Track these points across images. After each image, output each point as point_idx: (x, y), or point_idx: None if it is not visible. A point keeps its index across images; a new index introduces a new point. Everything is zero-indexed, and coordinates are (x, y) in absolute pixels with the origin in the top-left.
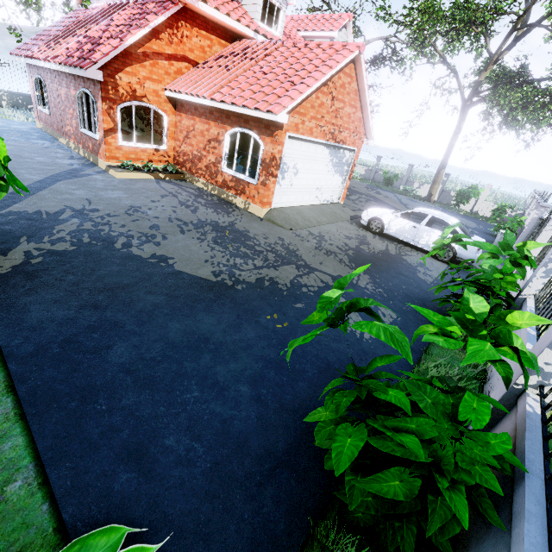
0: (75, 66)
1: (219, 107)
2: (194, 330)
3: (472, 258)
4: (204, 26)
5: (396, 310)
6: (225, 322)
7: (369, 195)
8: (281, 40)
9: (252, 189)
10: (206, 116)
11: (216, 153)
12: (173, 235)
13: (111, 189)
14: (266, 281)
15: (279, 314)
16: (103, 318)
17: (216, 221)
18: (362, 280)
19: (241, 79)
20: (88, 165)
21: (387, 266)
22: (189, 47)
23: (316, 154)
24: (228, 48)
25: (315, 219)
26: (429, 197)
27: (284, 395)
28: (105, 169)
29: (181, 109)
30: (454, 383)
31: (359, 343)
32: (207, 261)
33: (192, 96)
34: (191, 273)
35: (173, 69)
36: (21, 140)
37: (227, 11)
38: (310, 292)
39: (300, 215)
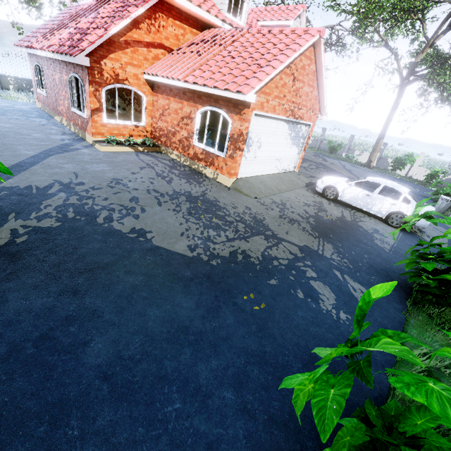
0: (66, 54)
1: (192, 88)
2: (173, 317)
3: (423, 225)
4: (178, 17)
5: (364, 284)
6: (203, 305)
7: (317, 162)
8: (246, 28)
9: (220, 161)
10: (180, 96)
11: (189, 129)
12: (151, 207)
13: (96, 162)
14: (239, 255)
15: (254, 293)
16: (81, 306)
17: (189, 191)
18: (327, 250)
19: (212, 63)
20: (77, 140)
21: (347, 234)
22: (165, 36)
23: (277, 129)
24: (199, 36)
25: (276, 187)
26: (369, 163)
27: (271, 401)
28: (92, 143)
29: (158, 90)
30: (444, 377)
31: (337, 326)
32: (183, 234)
33: (168, 78)
34: (169, 248)
35: (151, 55)
36: (22, 118)
37: (198, 3)
38: (282, 266)
39: (263, 184)
